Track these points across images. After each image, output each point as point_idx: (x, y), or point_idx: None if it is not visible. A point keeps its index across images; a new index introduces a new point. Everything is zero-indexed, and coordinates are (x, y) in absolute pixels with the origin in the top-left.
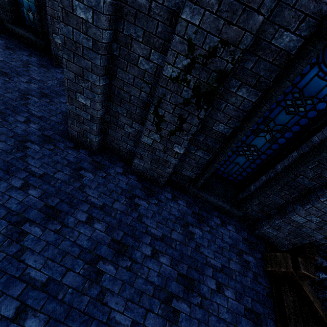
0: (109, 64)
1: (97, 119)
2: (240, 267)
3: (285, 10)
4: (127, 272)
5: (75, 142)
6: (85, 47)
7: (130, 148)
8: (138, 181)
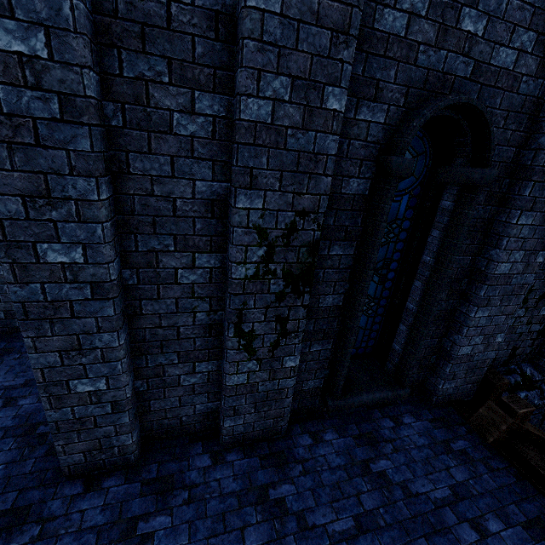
0: (124, 302)
1: (128, 400)
2: (465, 468)
3: (341, 162)
4: None
5: (82, 475)
6: (76, 300)
7: (202, 409)
8: (247, 455)
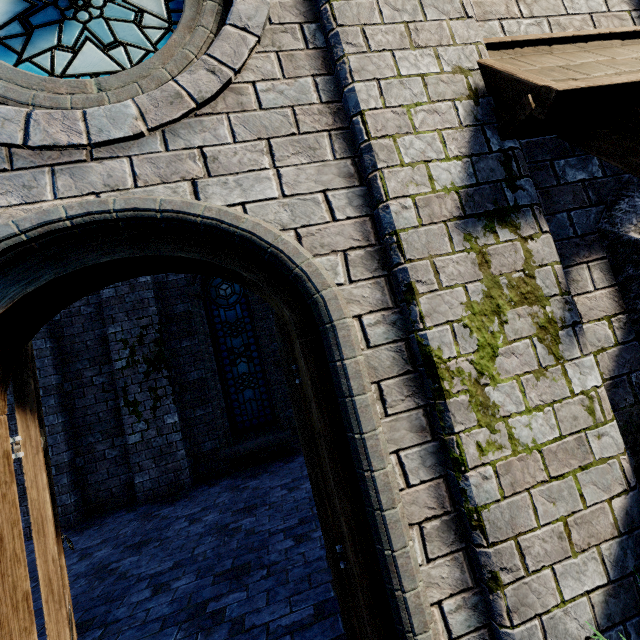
0: (65, 402)
1: (66, 465)
2: None
3: (169, 300)
4: (157, 547)
5: None
6: None
7: (126, 479)
8: (153, 504)
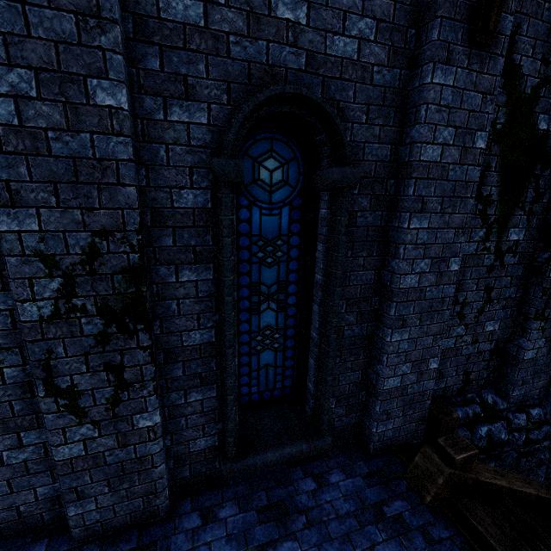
0: None
1: None
2: (396, 544)
3: (162, 171)
4: None
5: None
6: None
7: (48, 492)
8: None
